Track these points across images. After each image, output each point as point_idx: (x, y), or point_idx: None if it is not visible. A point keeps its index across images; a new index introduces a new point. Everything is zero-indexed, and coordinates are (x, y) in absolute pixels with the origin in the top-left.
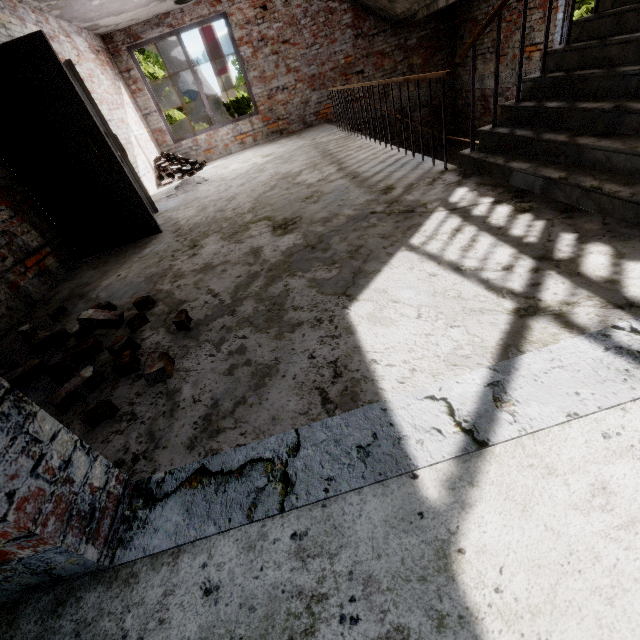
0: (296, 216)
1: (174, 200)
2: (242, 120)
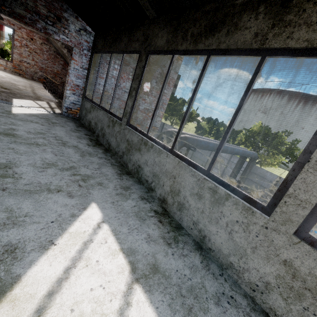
0: (10, 89)
1: None
2: (2, 60)
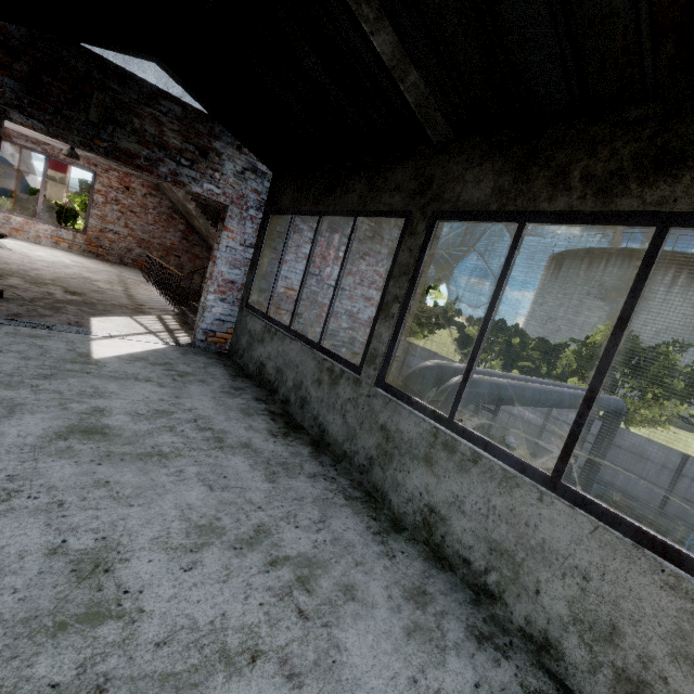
0: (84, 293)
1: None
2: (67, 230)
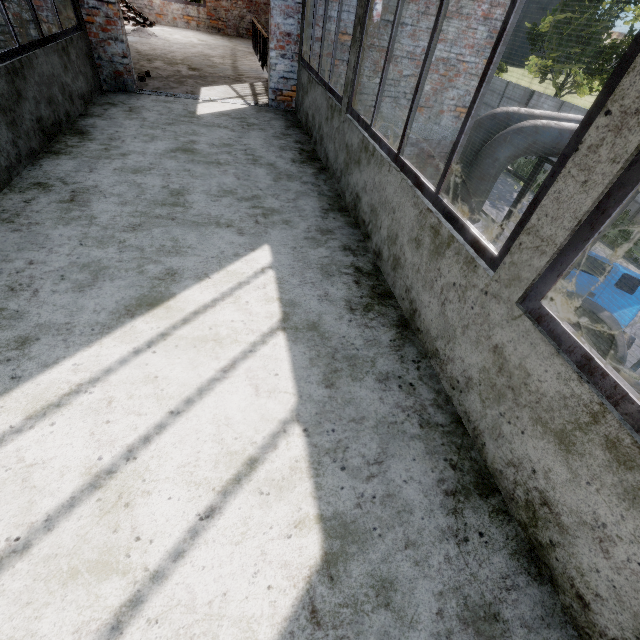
0: (201, 69)
1: (132, 38)
2: (192, 6)
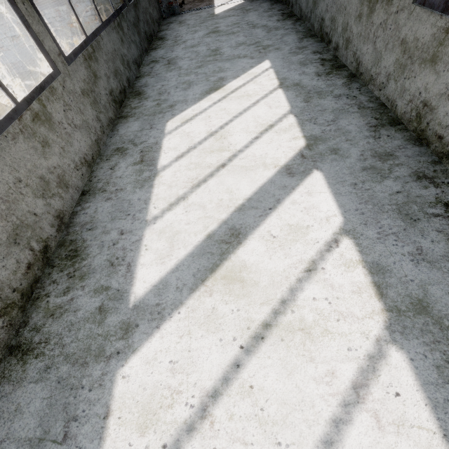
0: None
1: None
2: None
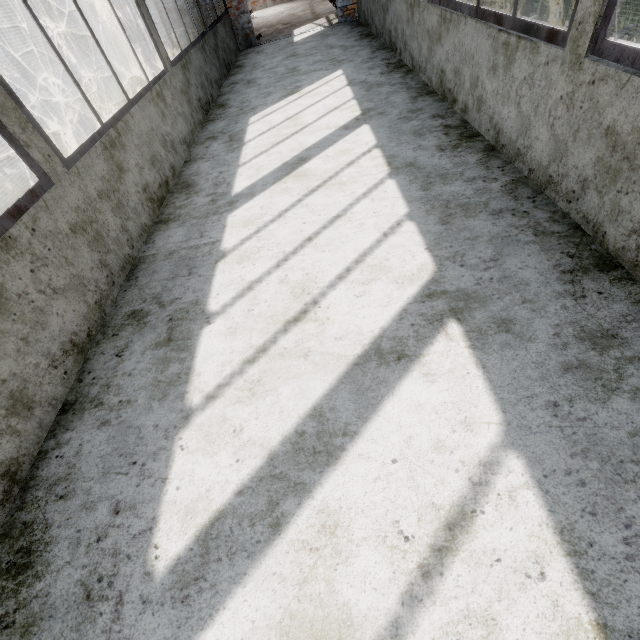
0: (290, 22)
1: None
2: None
